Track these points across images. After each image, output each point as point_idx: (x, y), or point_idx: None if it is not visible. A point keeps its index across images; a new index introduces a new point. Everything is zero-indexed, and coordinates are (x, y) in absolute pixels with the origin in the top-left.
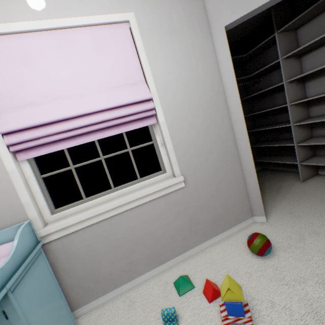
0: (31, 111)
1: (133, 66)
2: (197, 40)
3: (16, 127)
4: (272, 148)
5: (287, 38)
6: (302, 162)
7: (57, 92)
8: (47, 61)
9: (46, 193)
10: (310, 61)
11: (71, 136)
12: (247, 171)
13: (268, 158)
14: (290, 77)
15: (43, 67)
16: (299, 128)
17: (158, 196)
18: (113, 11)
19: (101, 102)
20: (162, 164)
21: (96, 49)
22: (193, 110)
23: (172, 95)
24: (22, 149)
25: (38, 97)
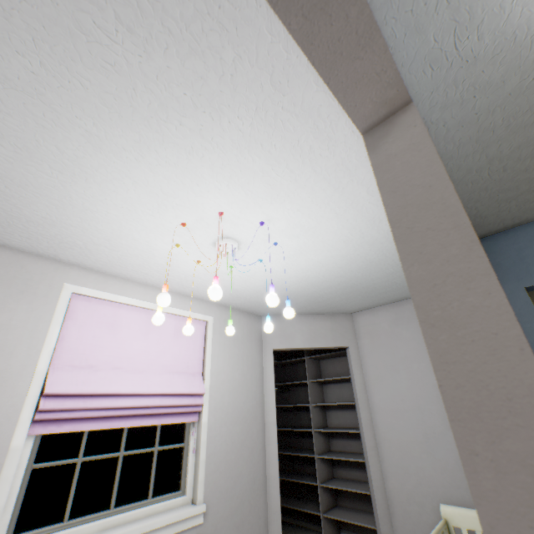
0: (87, 375)
1: (197, 356)
2: (252, 351)
3: (65, 391)
4: (295, 485)
5: (313, 364)
6: (326, 513)
7: (122, 362)
8: (130, 331)
9: (21, 498)
10: (329, 390)
11: (110, 415)
12: (272, 511)
13: (290, 501)
14: (315, 401)
15: (124, 335)
16: (322, 462)
17: (169, 533)
18: (200, 311)
19: (159, 385)
20: (185, 479)
21: (175, 333)
22: (235, 416)
23: (221, 395)
24: (49, 418)
25: (102, 362)
